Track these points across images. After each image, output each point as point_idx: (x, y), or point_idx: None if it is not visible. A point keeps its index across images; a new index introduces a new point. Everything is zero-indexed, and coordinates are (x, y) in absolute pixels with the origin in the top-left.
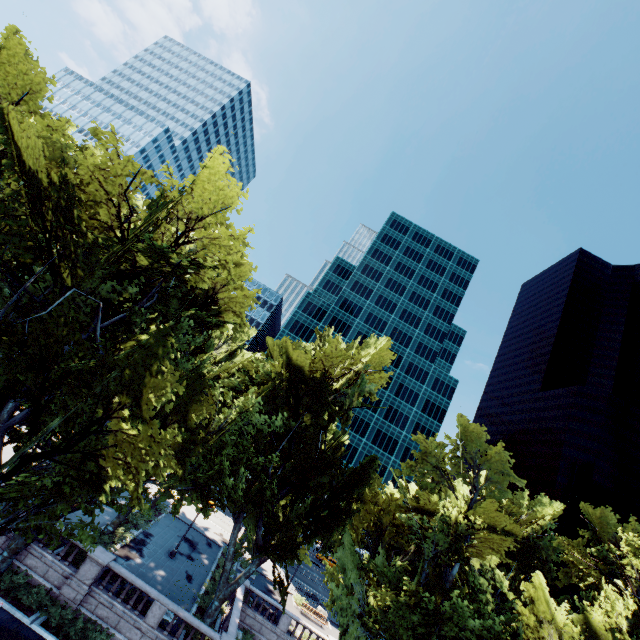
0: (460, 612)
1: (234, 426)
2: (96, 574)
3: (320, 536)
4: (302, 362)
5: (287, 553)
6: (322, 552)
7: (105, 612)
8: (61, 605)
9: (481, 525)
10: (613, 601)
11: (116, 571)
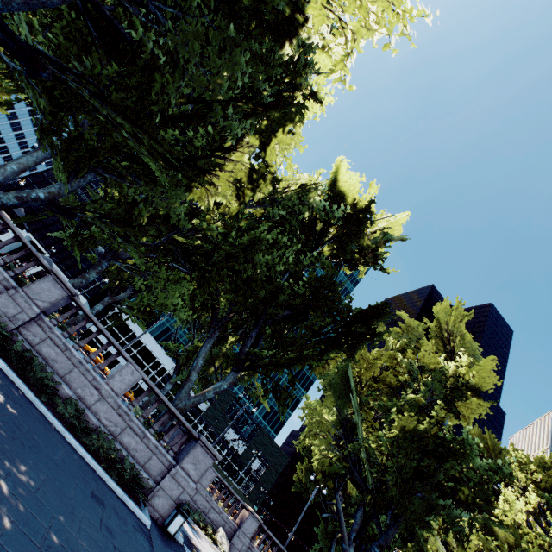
0: (471, 449)
1: (289, 200)
2: (57, 299)
3: (337, 350)
4: (349, 187)
5: (292, 362)
6: (347, 360)
7: (53, 352)
8: None
9: (474, 385)
10: (512, 501)
11: (84, 309)
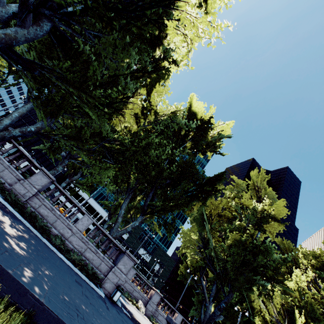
0: (271, 248)
1: (165, 120)
2: (45, 184)
3: (196, 200)
4: (198, 110)
5: (172, 209)
6: (202, 205)
7: (46, 212)
8: (14, 193)
9: (273, 214)
10: (299, 276)
11: (59, 187)
